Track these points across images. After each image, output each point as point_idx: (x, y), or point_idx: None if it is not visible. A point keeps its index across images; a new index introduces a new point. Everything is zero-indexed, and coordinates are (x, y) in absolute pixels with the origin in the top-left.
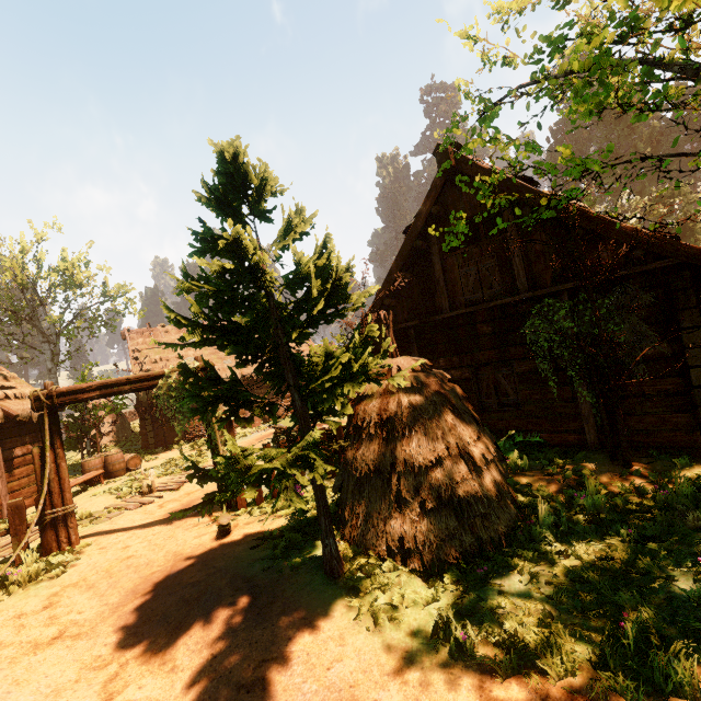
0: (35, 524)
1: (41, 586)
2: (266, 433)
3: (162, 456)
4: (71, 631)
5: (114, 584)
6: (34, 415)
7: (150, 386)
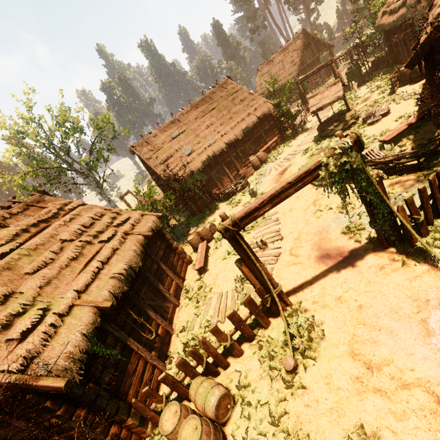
0: (261, 304)
1: (324, 347)
2: (273, 176)
3: (215, 217)
4: (439, 392)
5: (393, 336)
6: (153, 229)
7: (310, 180)
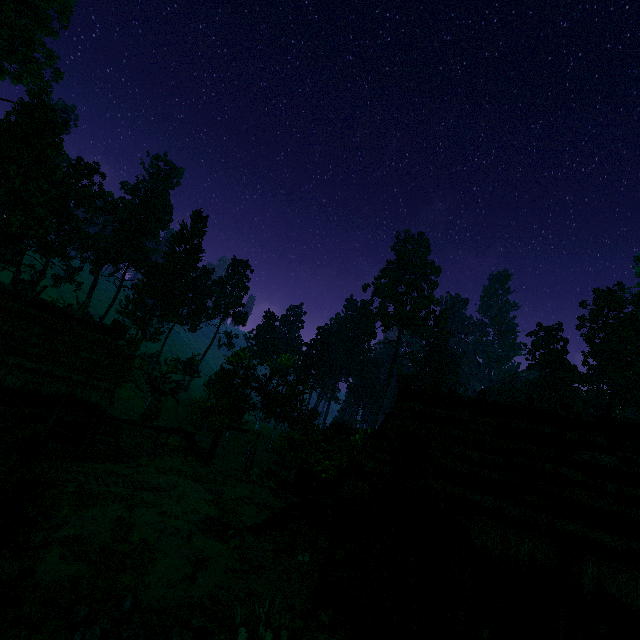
0: None
1: None
2: None
3: None
4: None
5: None
6: None
7: None
